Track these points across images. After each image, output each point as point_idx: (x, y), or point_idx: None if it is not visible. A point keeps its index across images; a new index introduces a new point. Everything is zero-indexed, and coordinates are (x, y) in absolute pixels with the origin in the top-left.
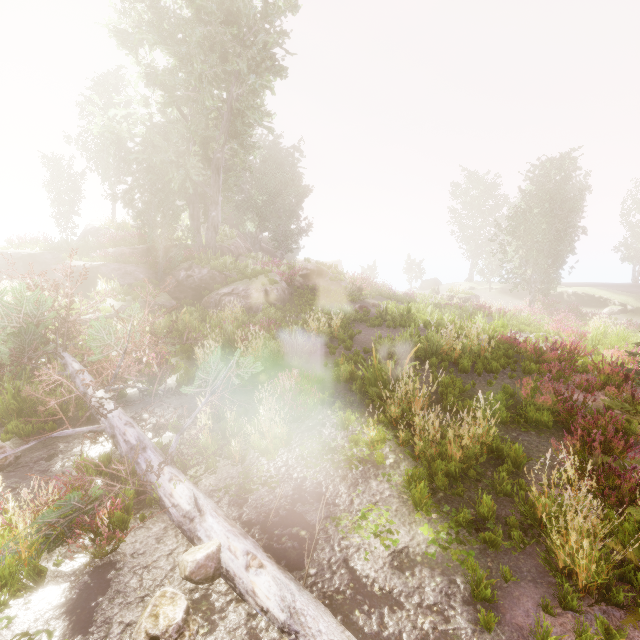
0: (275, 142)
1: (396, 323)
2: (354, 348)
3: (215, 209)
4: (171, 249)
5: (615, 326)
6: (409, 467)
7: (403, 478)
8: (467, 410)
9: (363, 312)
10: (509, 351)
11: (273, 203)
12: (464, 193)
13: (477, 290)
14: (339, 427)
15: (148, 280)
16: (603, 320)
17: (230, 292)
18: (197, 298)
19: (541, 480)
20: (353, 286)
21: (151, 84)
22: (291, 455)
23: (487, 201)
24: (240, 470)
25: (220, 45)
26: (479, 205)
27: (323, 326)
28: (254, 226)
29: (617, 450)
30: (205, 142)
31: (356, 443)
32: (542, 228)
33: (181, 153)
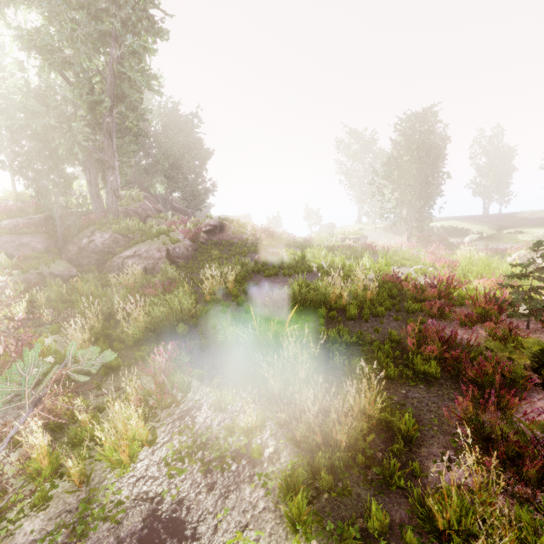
0: (175, 108)
1: (291, 271)
2: (247, 303)
3: (112, 174)
4: (68, 216)
5: (476, 252)
6: (291, 457)
7: (279, 485)
8: (354, 369)
9: (261, 263)
10: (393, 291)
11: (178, 165)
12: (348, 148)
13: (365, 230)
14: (217, 409)
15: (47, 249)
16: (467, 248)
17: (132, 254)
18: (101, 263)
19: (436, 455)
20: (253, 238)
21: (25, 48)
22: (153, 460)
23: (367, 153)
24: (82, 497)
25: (93, 5)
26: (361, 157)
27: (220, 281)
28: (164, 188)
29: (512, 410)
30: (93, 107)
31: (232, 431)
32: (413, 173)
33: (67, 119)
